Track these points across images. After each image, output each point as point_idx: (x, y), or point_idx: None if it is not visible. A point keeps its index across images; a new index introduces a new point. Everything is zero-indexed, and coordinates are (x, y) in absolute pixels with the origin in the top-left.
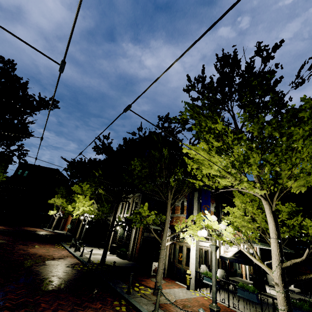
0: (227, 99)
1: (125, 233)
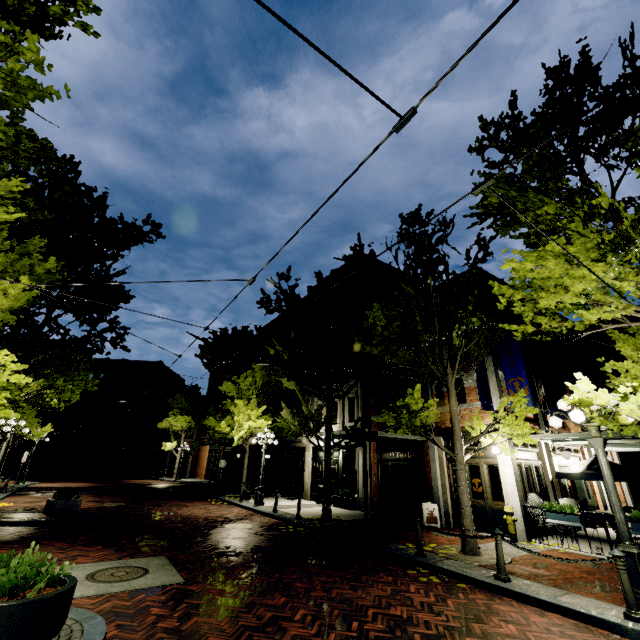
0: (578, 151)
1: (340, 461)
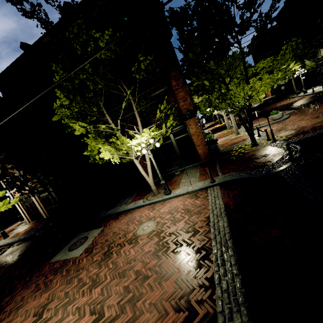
0: None
1: None
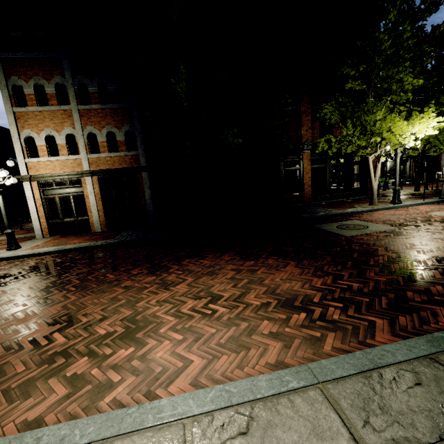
0: None
1: None
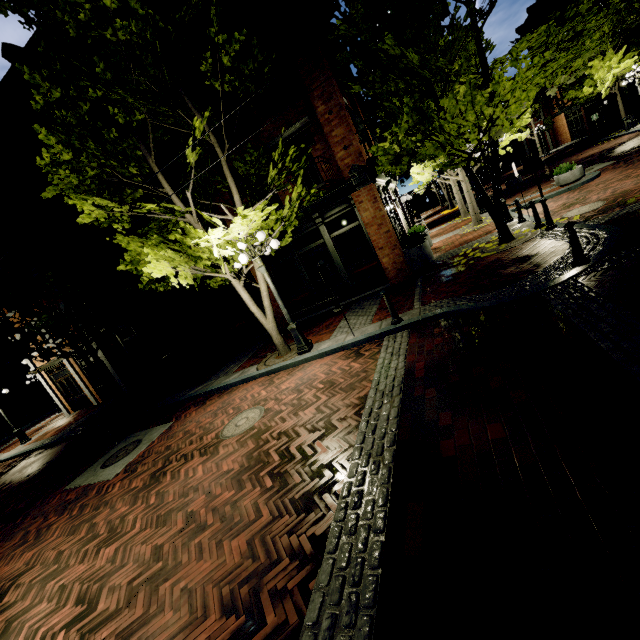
0: None
1: None
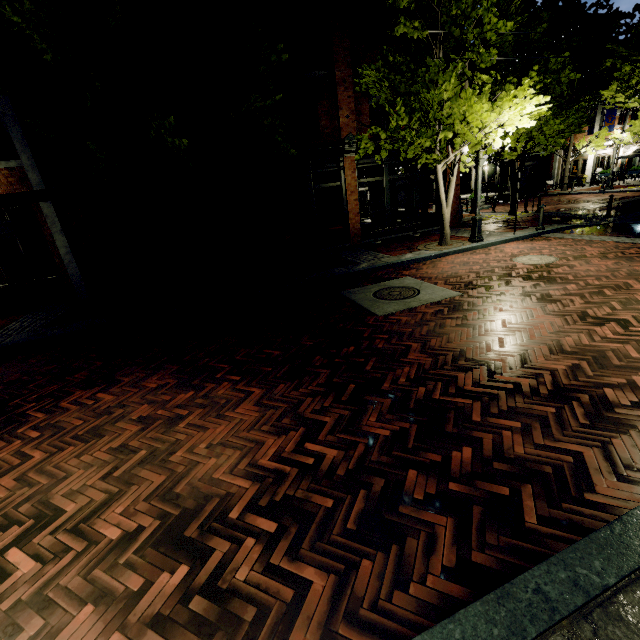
0: None
1: (497, 171)
